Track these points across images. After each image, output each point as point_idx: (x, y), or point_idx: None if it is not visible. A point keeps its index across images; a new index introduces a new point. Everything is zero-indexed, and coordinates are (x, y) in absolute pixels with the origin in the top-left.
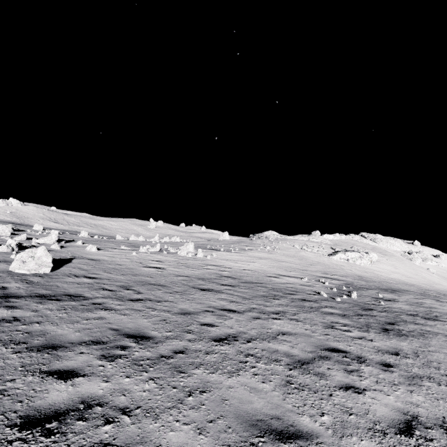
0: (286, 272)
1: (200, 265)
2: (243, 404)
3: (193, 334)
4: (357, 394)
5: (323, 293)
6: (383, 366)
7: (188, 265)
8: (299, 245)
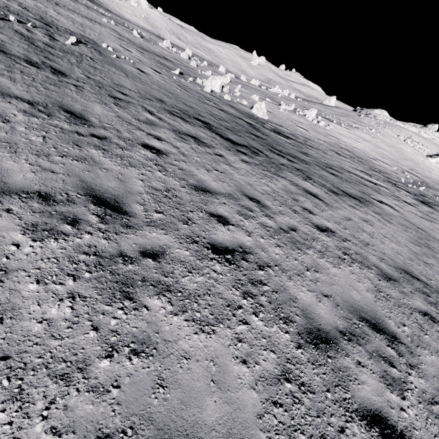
0: (382, 159)
1: (325, 133)
2: (368, 190)
3: (347, 171)
4: (398, 203)
5: (402, 180)
6: (412, 206)
7: (319, 132)
8: (405, 137)
